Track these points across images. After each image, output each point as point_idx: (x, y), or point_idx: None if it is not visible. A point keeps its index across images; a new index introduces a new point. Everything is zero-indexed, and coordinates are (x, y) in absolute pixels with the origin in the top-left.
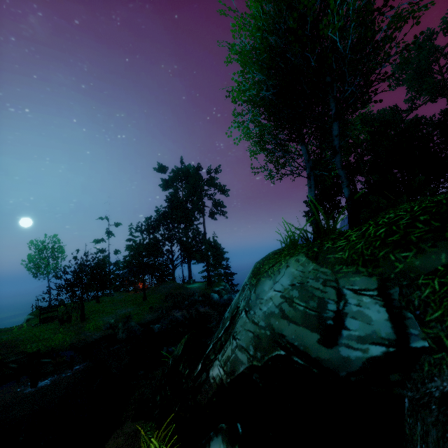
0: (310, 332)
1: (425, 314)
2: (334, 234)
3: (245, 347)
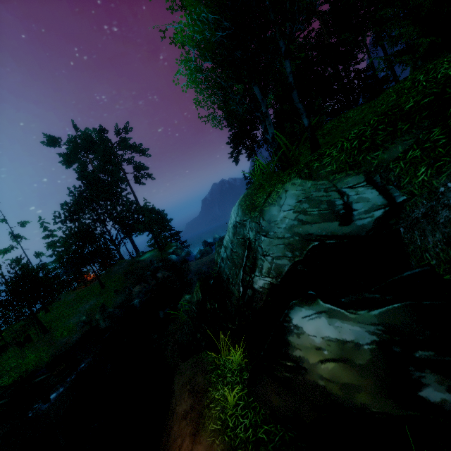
0: (331, 223)
1: (400, 183)
2: (314, 157)
3: (282, 255)
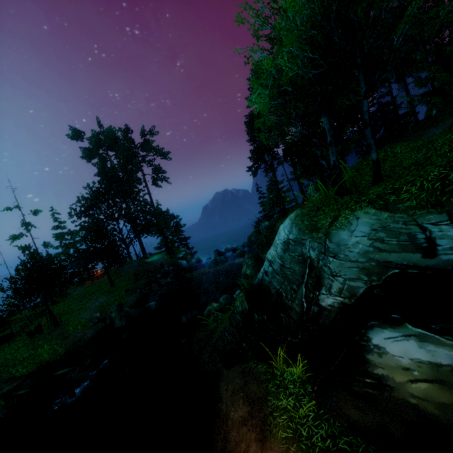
0: (412, 254)
1: None
2: (387, 190)
3: (356, 278)
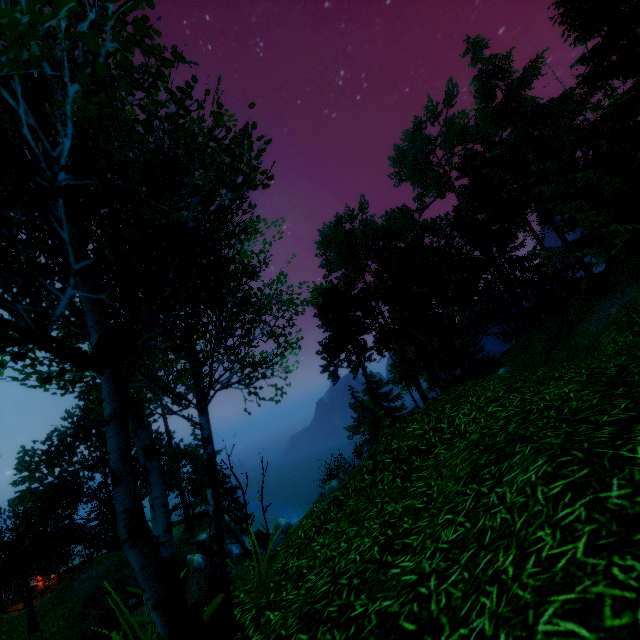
0: None
1: None
2: None
3: None
